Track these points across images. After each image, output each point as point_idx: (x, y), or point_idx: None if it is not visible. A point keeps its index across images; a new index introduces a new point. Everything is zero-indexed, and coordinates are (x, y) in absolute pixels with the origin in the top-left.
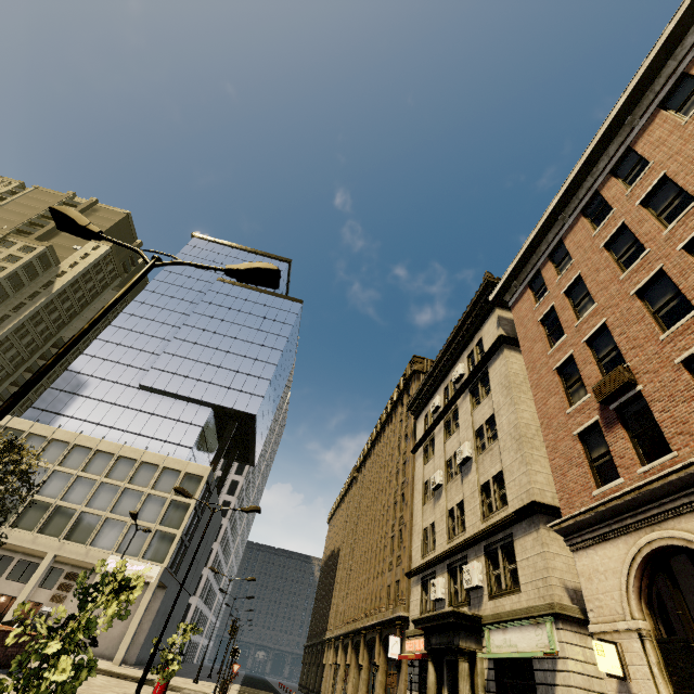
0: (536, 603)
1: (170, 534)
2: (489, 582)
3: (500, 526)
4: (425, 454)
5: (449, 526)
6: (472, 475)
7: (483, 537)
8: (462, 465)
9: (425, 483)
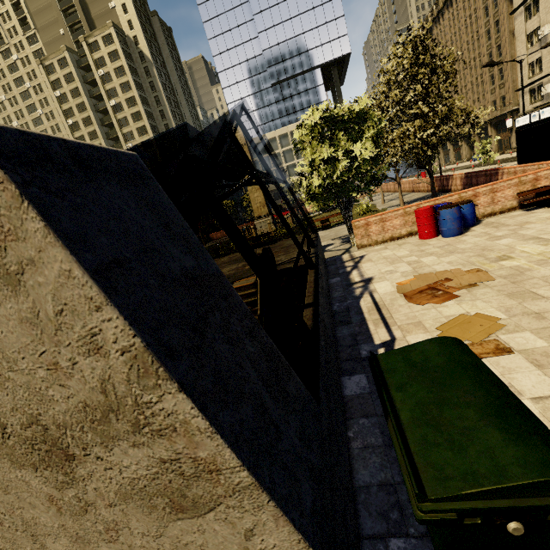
0: None
1: None
2: None
3: None
4: (526, 13)
5: None
6: None
7: None
8: None
9: (528, 34)
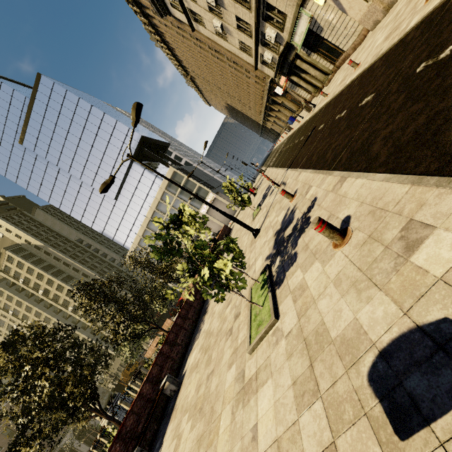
0: (294, 11)
1: (198, 188)
2: (277, 28)
3: (258, 5)
4: (198, 23)
5: (244, 33)
6: (225, 1)
7: (258, 18)
8: (217, 3)
9: (216, 33)
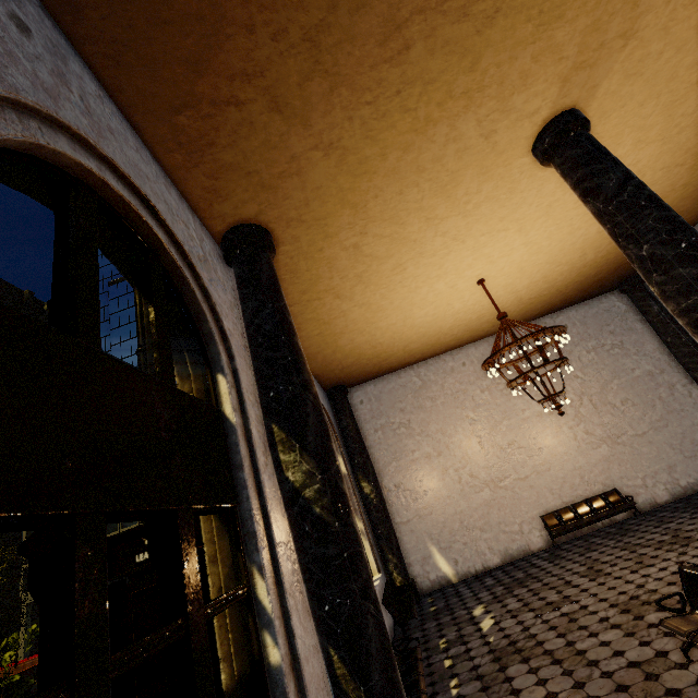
0: None
1: None
2: None
3: None
4: None
5: None
6: None
7: None
8: None
9: None
